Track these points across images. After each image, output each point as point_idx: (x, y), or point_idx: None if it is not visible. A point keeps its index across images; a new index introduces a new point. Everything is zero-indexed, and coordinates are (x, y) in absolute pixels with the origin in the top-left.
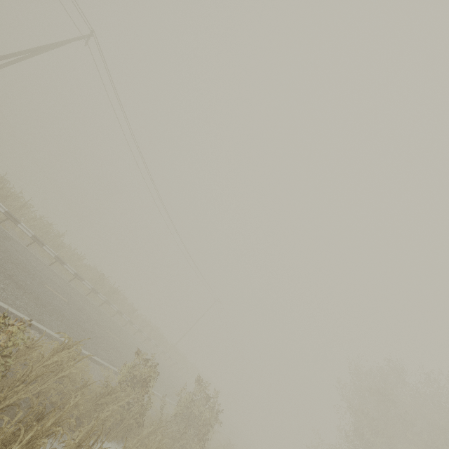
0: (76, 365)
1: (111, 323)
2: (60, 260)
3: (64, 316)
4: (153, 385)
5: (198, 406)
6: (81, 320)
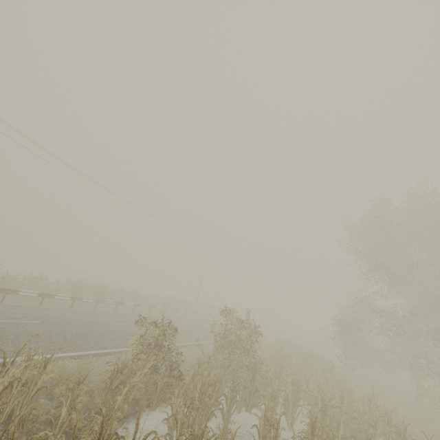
0: (45, 372)
1: (115, 316)
2: (9, 291)
3: (39, 336)
4: (172, 337)
5: (231, 329)
6: (68, 329)
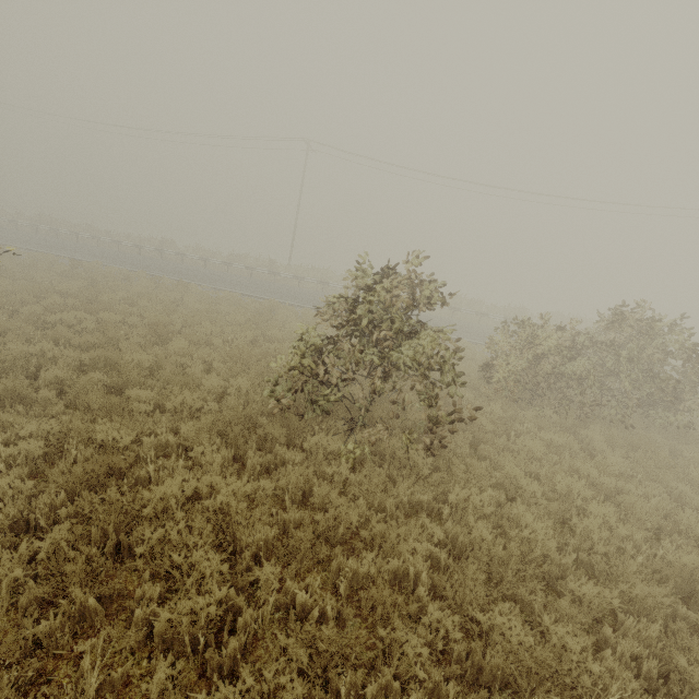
0: None
1: None
2: None
3: None
4: None
5: None
6: None
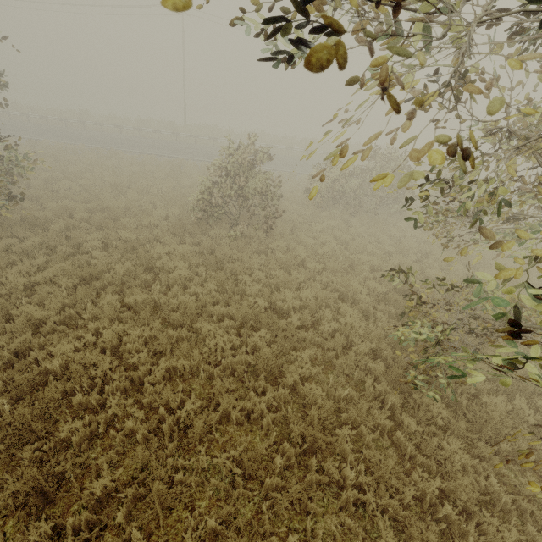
0: None
1: None
2: None
3: None
4: None
5: None
6: None
